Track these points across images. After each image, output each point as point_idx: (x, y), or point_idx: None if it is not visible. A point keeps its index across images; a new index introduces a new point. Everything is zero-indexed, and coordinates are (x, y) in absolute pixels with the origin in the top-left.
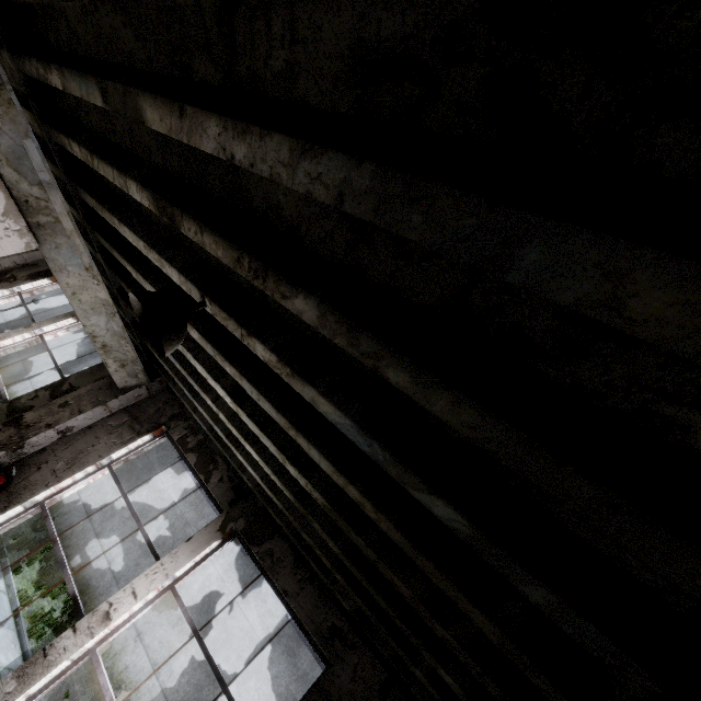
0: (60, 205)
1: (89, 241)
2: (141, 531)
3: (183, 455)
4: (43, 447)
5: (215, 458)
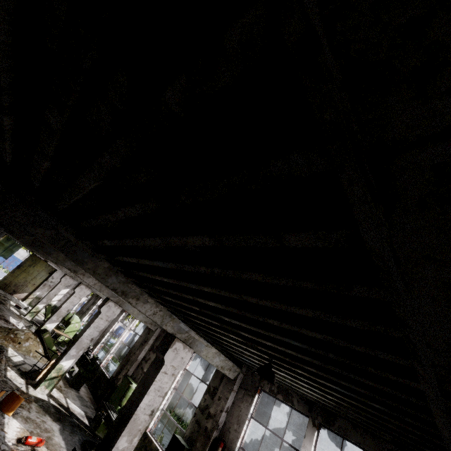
0: (193, 333)
1: (193, 329)
2: (284, 441)
3: (275, 397)
4: (224, 421)
5: (288, 392)
